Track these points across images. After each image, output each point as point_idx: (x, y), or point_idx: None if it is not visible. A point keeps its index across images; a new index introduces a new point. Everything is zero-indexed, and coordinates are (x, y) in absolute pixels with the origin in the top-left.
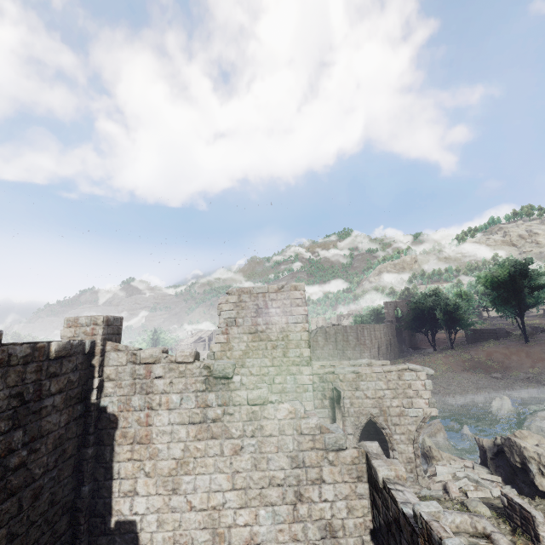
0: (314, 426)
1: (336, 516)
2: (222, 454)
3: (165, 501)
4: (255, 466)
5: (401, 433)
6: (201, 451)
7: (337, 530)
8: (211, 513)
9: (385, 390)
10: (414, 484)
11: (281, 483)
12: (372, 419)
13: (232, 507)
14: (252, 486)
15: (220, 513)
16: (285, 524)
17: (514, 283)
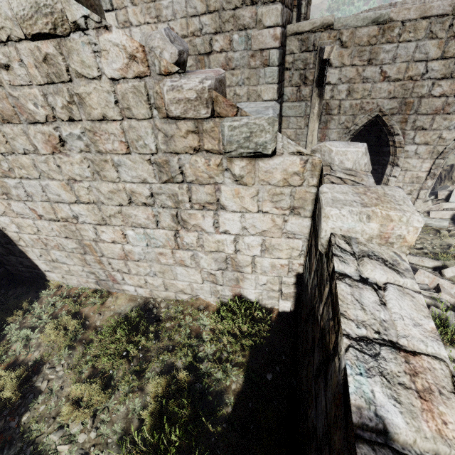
0: (194, 96)
1: (243, 252)
2: (36, 150)
3: (5, 206)
4: (97, 173)
5: (422, 143)
6: (2, 144)
7: (243, 266)
8: (65, 224)
9: (432, 61)
10: None
11: (147, 202)
12: (379, 119)
13: (88, 223)
14: (104, 202)
15: (75, 226)
16: (166, 250)
17: None
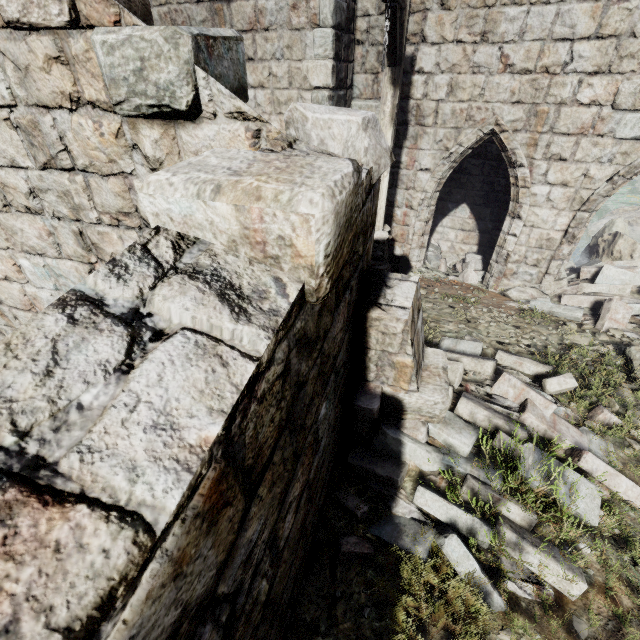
0: None
1: None
2: None
3: None
4: None
5: (558, 183)
6: None
7: None
8: None
9: (580, 41)
10: (526, 287)
11: (31, 205)
12: (495, 139)
13: None
14: None
15: None
16: None
17: None
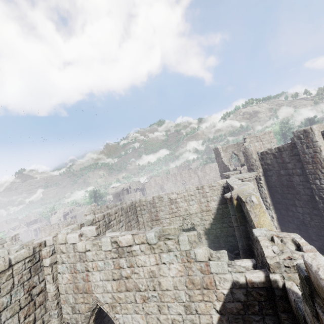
0: None
1: None
2: None
3: None
4: None
5: None
6: None
7: None
8: None
9: None
10: None
11: None
12: None
13: None
14: None
15: None
16: None
17: (283, 131)
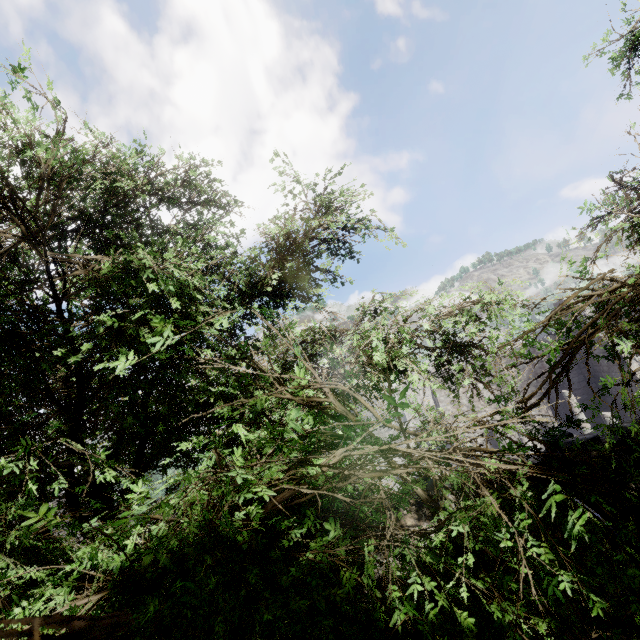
0: None
1: None
2: None
3: None
4: None
5: None
6: None
7: None
8: None
9: None
10: None
11: None
12: None
13: None
14: None
15: None
16: None
17: None
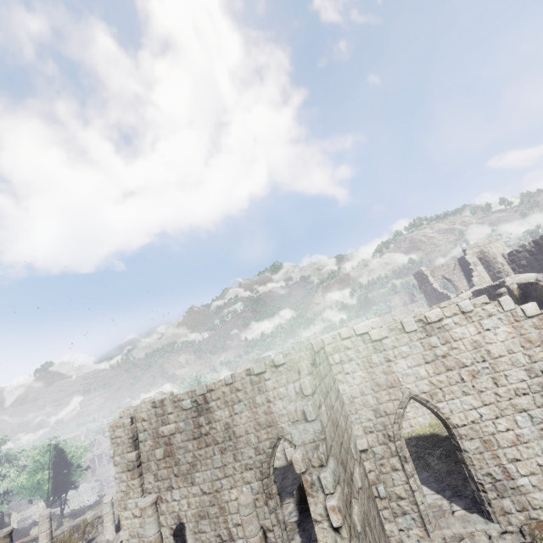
0: None
1: None
2: None
3: None
4: None
5: None
6: None
7: None
8: None
9: None
10: None
11: None
12: None
13: None
14: None
15: None
16: None
17: None
